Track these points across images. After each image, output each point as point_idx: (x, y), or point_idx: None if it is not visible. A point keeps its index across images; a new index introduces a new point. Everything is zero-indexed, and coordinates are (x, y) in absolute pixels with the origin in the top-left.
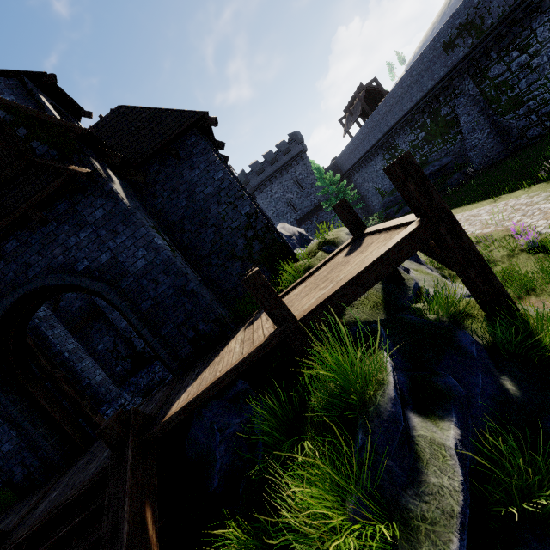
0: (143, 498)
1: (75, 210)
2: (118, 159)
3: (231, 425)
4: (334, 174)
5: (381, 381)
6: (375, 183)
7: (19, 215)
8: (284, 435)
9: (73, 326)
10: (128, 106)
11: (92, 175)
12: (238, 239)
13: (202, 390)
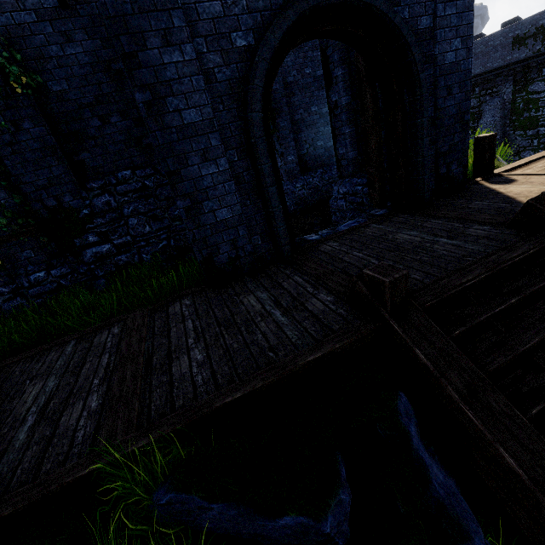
0: None
1: None
2: None
3: None
4: None
5: None
6: None
7: None
8: None
9: None
10: None
11: None
12: None
13: None
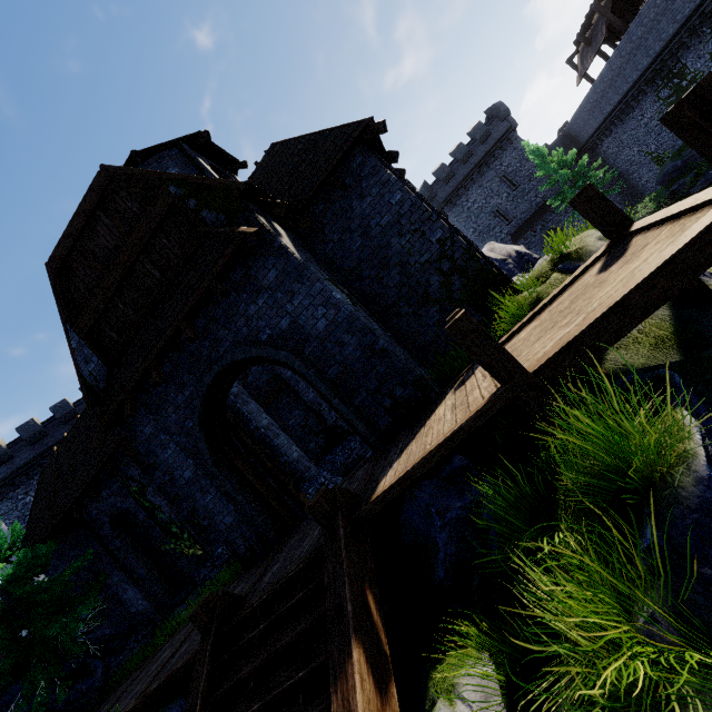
0: (362, 581)
1: (249, 276)
2: (281, 208)
3: (452, 509)
4: (566, 151)
5: (682, 454)
6: (644, 145)
7: (203, 291)
8: (526, 523)
9: (263, 402)
10: (281, 141)
11: (260, 233)
12: (431, 276)
13: (411, 466)
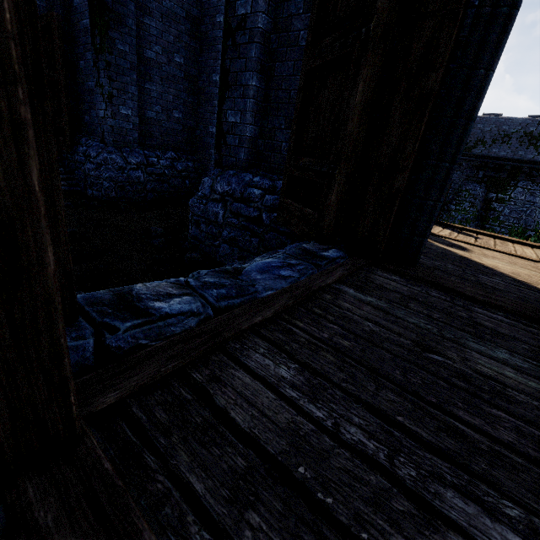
0: None
1: None
2: None
3: None
4: None
5: None
6: None
7: None
8: None
9: None
10: None
11: None
12: None
13: None
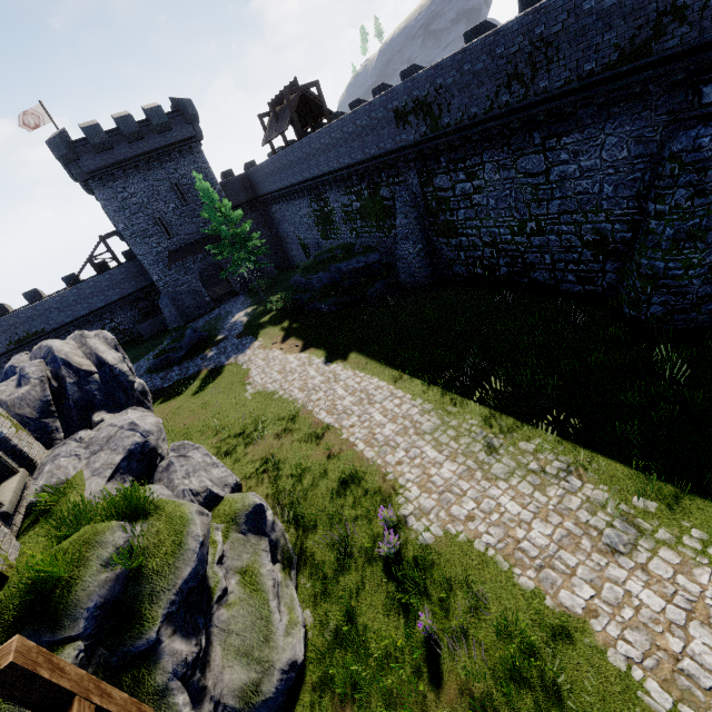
0: None
1: None
2: None
3: None
4: (245, 192)
5: None
6: (298, 230)
7: None
8: None
9: None
10: None
11: None
12: None
13: None
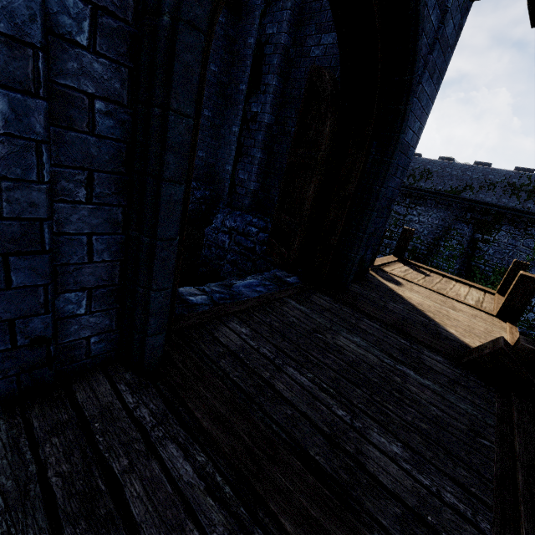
0: None
1: None
2: None
3: None
4: None
5: None
6: None
7: None
8: None
9: None
10: None
11: None
12: None
13: None
